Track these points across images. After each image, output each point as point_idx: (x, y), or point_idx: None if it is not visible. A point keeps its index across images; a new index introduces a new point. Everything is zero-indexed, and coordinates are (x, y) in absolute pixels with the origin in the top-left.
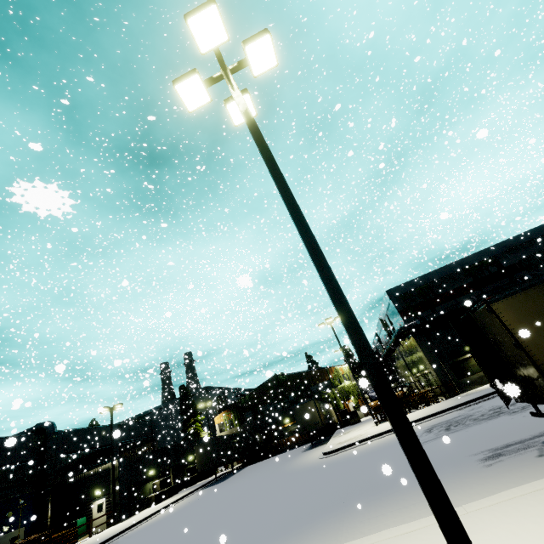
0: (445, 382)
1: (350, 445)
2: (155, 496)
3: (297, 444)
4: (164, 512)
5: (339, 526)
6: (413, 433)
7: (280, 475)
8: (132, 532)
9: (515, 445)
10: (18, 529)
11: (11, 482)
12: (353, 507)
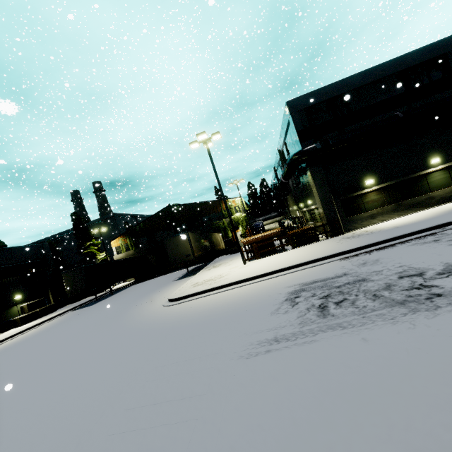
0: (331, 220)
1: (198, 294)
2: (21, 319)
3: (188, 264)
4: (6, 343)
5: None
6: None
7: (109, 324)
8: None
9: None
10: None
11: None
12: None
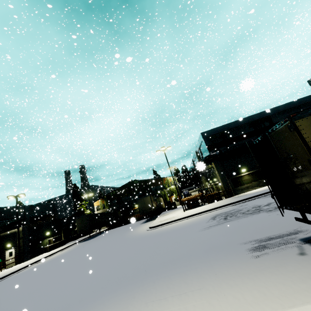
0: (227, 189)
1: (166, 223)
2: (49, 247)
3: (141, 218)
4: (50, 257)
5: (129, 304)
6: None
7: (121, 239)
8: (23, 271)
9: (276, 239)
10: None
11: None
12: (147, 282)
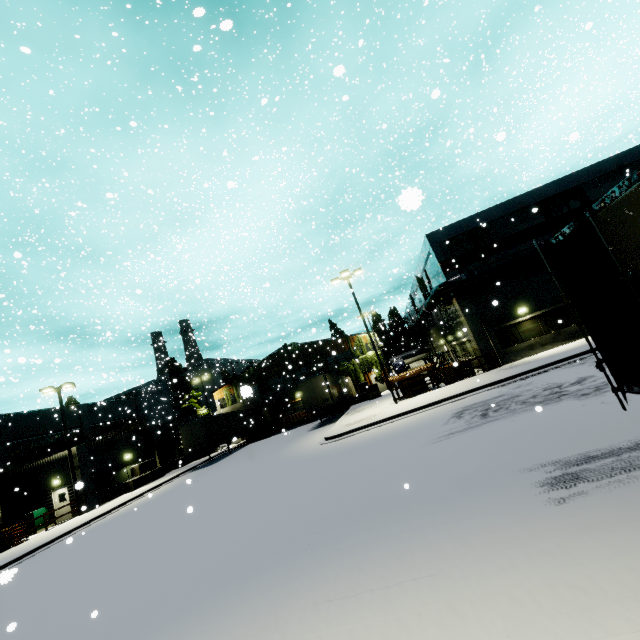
0: (486, 352)
1: (358, 429)
2: (134, 482)
3: (310, 418)
4: (136, 501)
5: (280, 607)
6: None
7: (268, 464)
8: (86, 530)
9: (604, 460)
10: None
11: None
12: (318, 558)
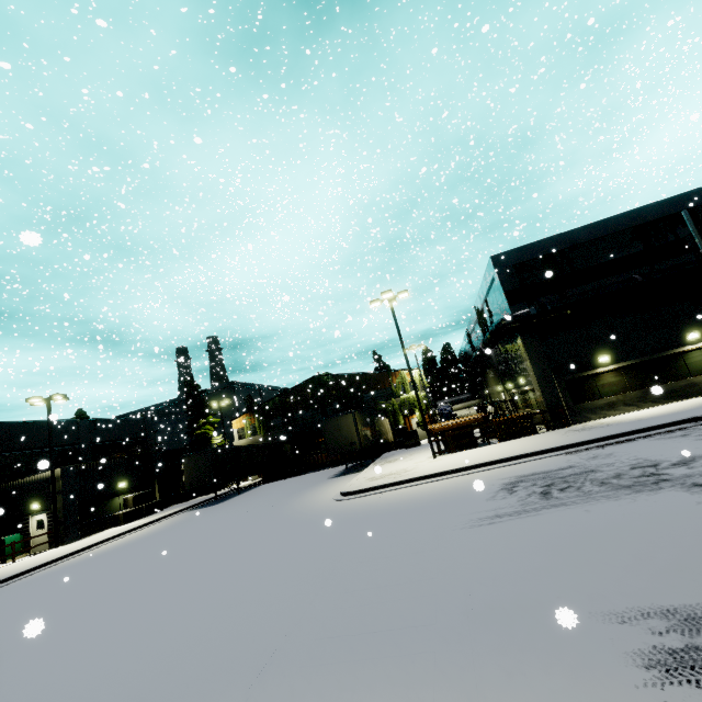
0: (553, 407)
1: (382, 487)
2: (125, 515)
3: (337, 461)
4: (118, 540)
5: None
6: None
7: (268, 518)
8: (48, 570)
9: None
10: None
11: None
12: None
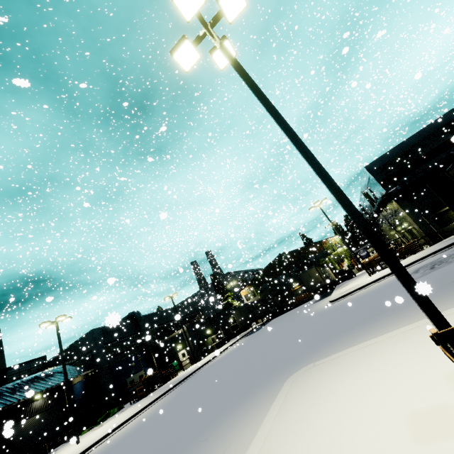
0: (429, 233)
1: (350, 293)
2: (216, 345)
3: (307, 300)
4: (225, 352)
5: (353, 338)
6: (400, 265)
7: (300, 320)
8: (209, 365)
9: None
10: (140, 371)
11: (127, 347)
12: (360, 328)
